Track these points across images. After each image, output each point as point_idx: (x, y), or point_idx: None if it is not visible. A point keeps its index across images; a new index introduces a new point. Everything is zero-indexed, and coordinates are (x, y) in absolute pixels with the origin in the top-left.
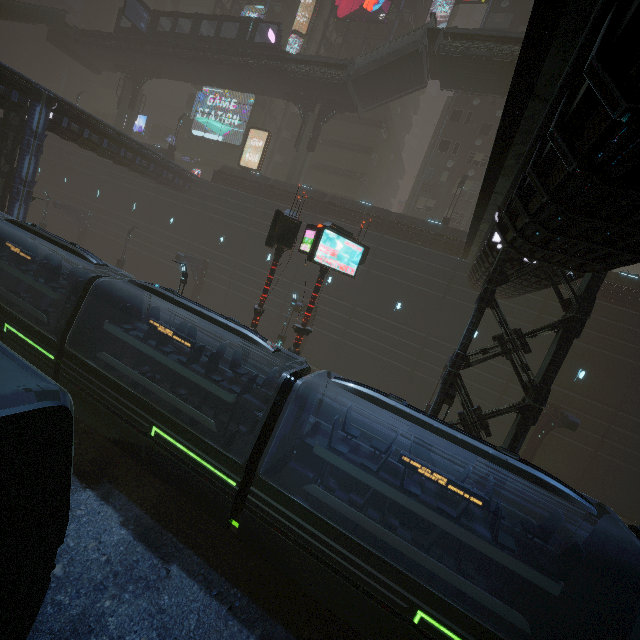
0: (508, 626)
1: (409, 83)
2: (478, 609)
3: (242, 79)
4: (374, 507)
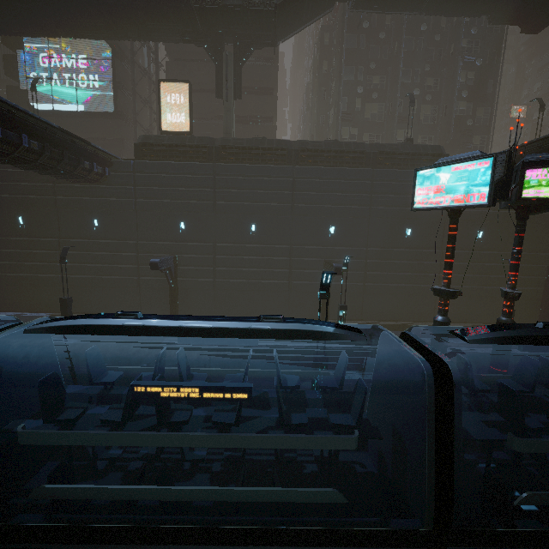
0: None
1: (322, 6)
2: None
3: (113, 19)
4: None
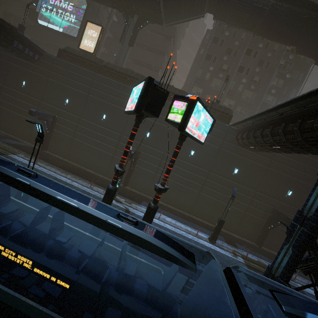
0: None
1: (196, 11)
2: None
3: None
4: None
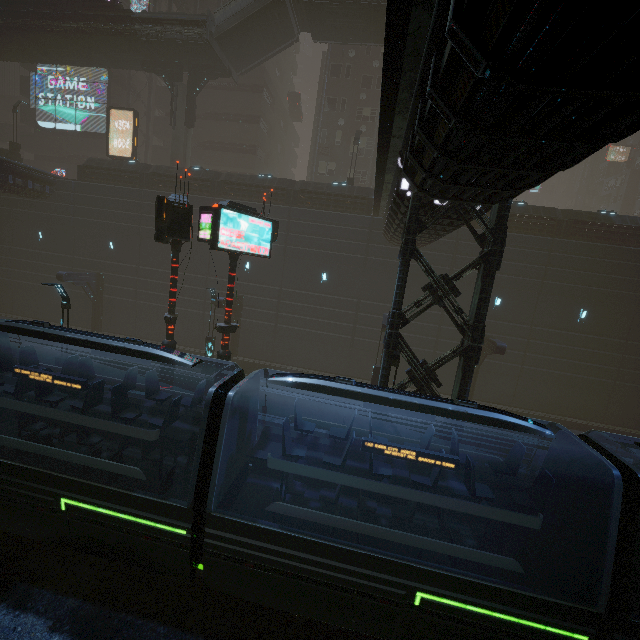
0: (500, 569)
1: (280, 38)
2: (471, 564)
3: (83, 50)
4: (348, 494)
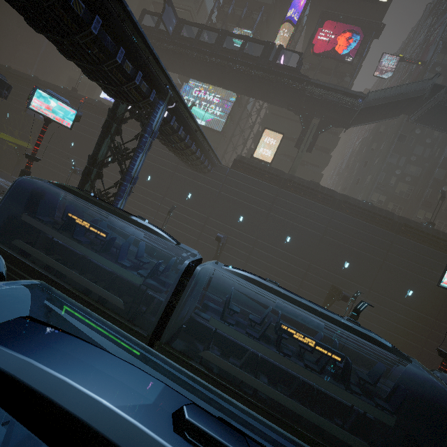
0: None
1: (391, 114)
2: None
3: (252, 87)
4: None
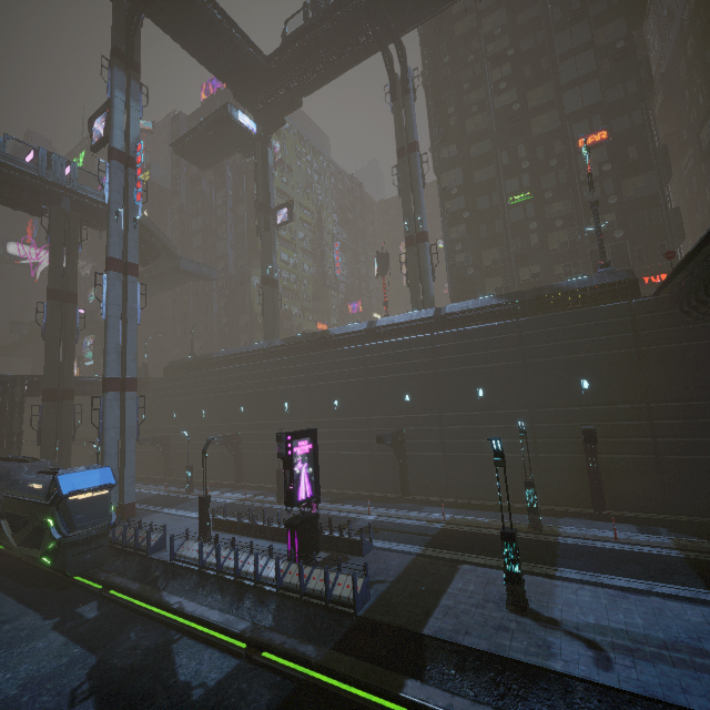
0: None
1: None
2: None
3: None
4: None
